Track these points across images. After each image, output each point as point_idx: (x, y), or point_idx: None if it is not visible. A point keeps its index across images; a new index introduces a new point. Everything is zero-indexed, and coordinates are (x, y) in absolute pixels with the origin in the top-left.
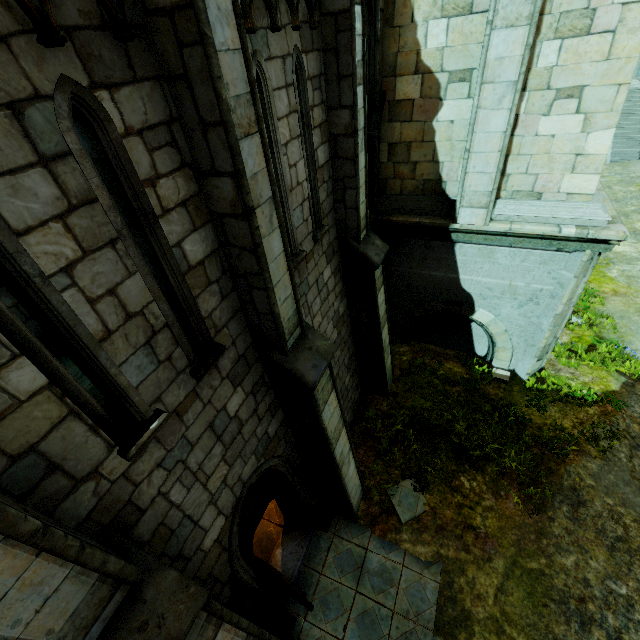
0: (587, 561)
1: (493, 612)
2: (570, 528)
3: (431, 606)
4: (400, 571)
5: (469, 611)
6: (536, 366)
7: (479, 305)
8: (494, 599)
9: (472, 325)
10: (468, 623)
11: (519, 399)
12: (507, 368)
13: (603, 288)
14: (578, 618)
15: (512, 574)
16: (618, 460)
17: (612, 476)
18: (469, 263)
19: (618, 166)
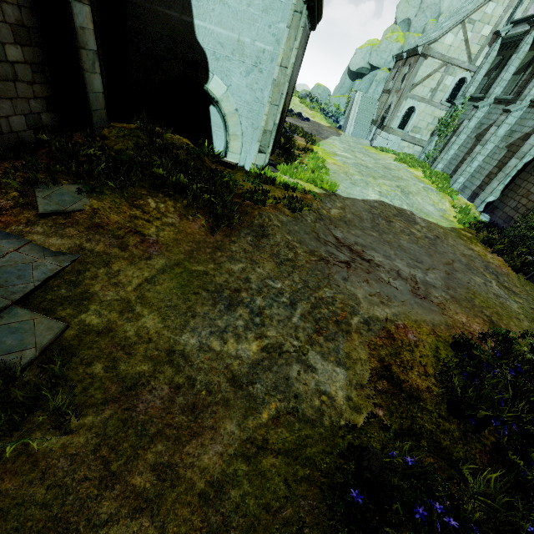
0: (255, 268)
1: (128, 296)
2: (249, 250)
3: (31, 282)
4: (4, 253)
5: (93, 294)
6: (260, 158)
7: (213, 69)
8: (136, 287)
9: (211, 110)
10: (84, 303)
11: (240, 178)
12: (238, 163)
13: (328, 160)
14: (227, 302)
15: (171, 270)
16: (305, 220)
17: (297, 227)
18: (202, 1)
19: (355, 138)
